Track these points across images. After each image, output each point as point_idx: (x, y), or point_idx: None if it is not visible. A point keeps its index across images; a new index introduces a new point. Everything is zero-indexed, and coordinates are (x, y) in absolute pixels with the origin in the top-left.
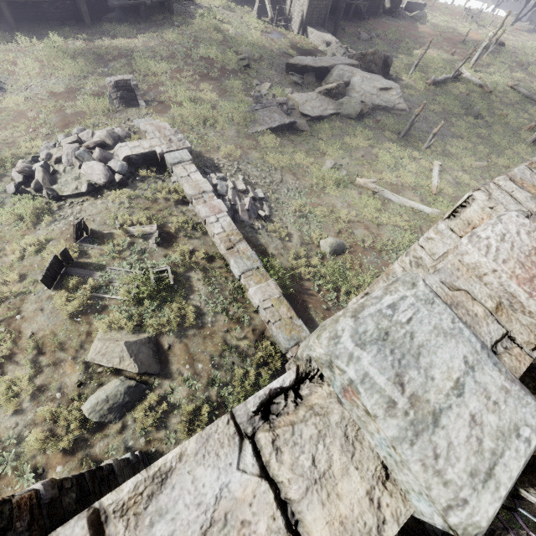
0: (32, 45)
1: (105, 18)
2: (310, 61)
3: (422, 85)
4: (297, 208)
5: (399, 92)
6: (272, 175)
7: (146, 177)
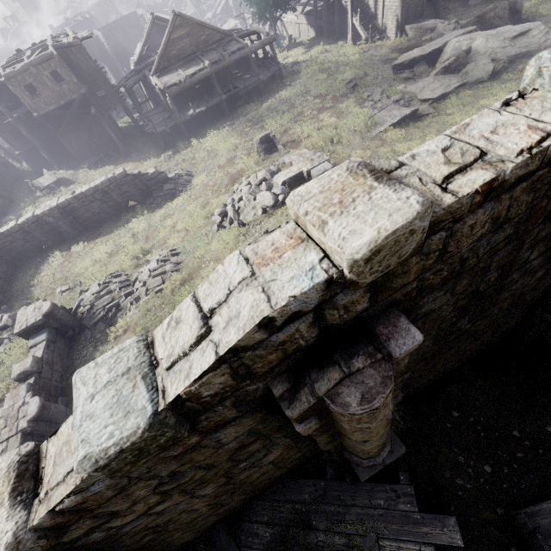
0: (200, 144)
1: (237, 106)
2: (417, 52)
3: None
4: None
5: (543, 28)
6: None
7: None
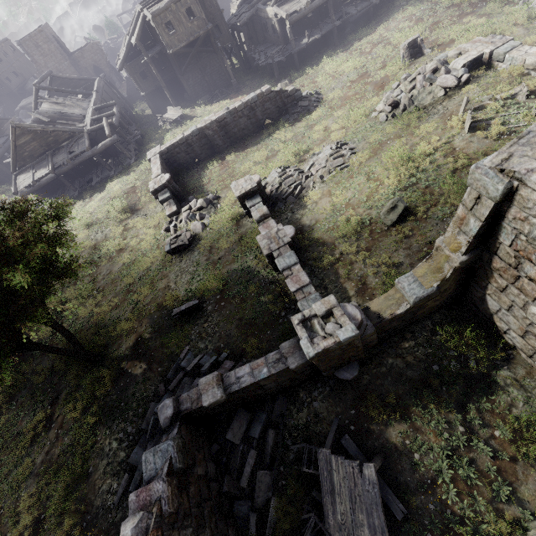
0: (314, 71)
1: (343, 35)
2: None
3: None
4: None
5: None
6: None
7: (477, 75)
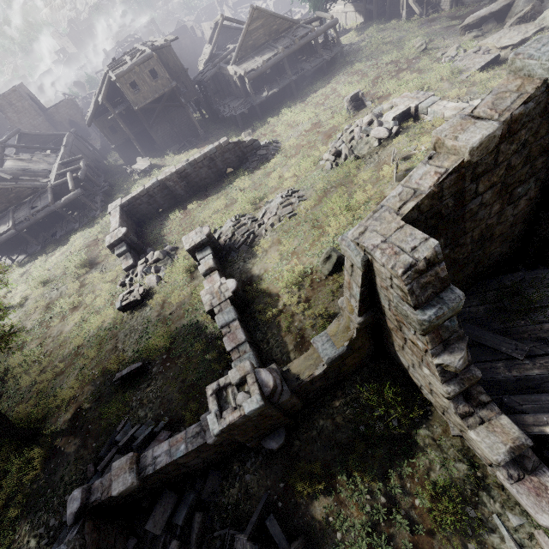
0: (275, 121)
1: (302, 87)
2: (485, 11)
3: None
4: None
5: None
6: None
7: (407, 126)
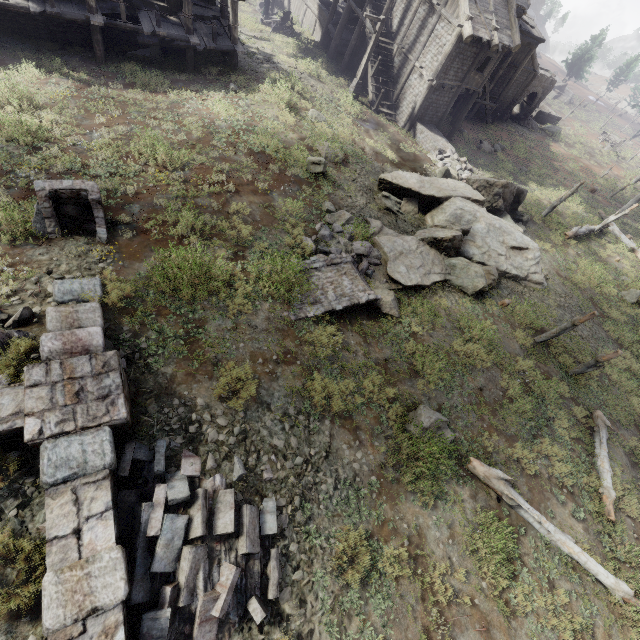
0: None
1: (131, 53)
2: (415, 182)
3: (559, 235)
4: (346, 550)
5: (538, 256)
6: (312, 436)
7: None
